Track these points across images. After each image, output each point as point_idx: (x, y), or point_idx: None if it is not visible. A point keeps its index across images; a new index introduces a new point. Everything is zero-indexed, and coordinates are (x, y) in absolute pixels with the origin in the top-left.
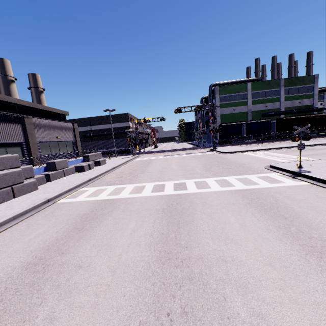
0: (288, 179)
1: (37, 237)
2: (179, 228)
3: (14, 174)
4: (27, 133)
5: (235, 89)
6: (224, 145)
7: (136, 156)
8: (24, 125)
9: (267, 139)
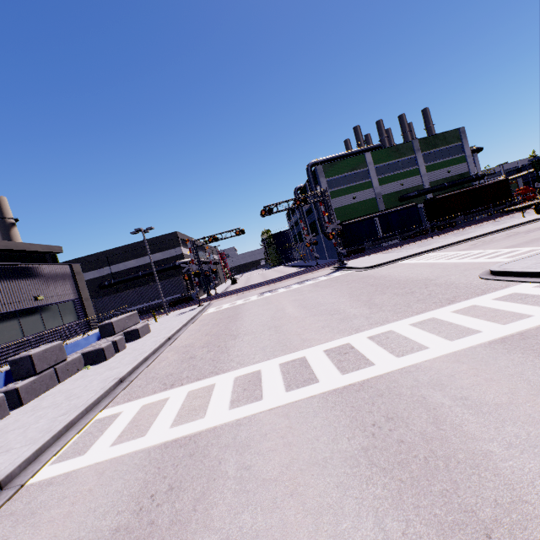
0: None
1: None
2: None
3: None
4: None
5: (349, 166)
6: (356, 257)
7: (206, 304)
8: None
9: (419, 234)
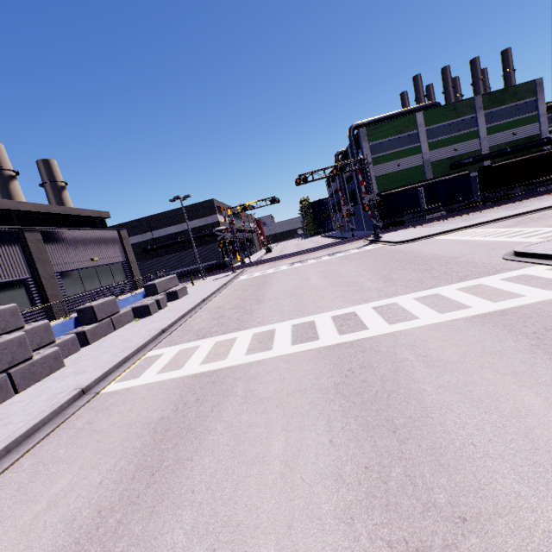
0: None
1: (53, 506)
2: (403, 444)
3: (9, 346)
4: (34, 259)
5: (396, 129)
6: (393, 230)
7: (239, 271)
8: (25, 246)
9: (468, 207)
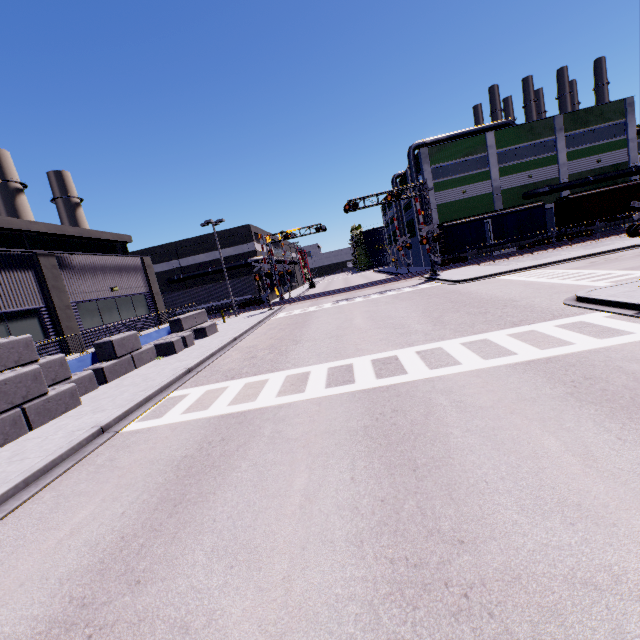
0: (634, 323)
1: (76, 532)
2: (420, 481)
3: (23, 380)
4: (48, 287)
5: (462, 150)
6: (454, 267)
7: (277, 308)
8: (39, 272)
9: (540, 243)
